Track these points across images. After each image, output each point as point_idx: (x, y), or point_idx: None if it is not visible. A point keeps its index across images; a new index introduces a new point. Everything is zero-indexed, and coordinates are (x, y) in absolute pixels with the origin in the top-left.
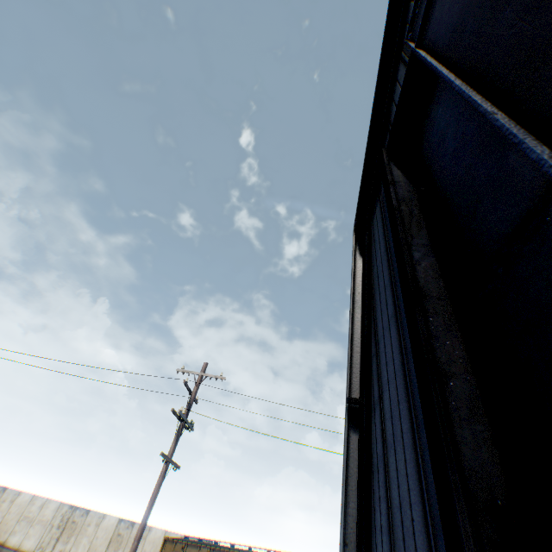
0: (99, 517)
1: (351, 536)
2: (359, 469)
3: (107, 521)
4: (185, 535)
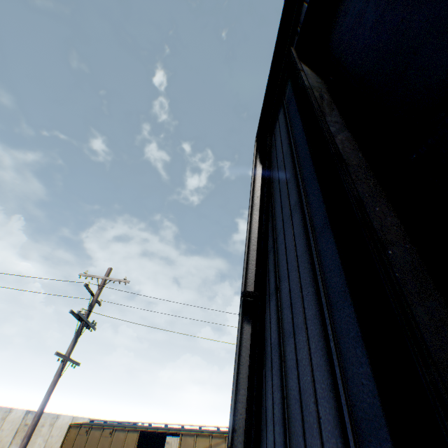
0: (6, 412)
1: (240, 422)
2: (250, 358)
3: (14, 414)
4: (91, 419)
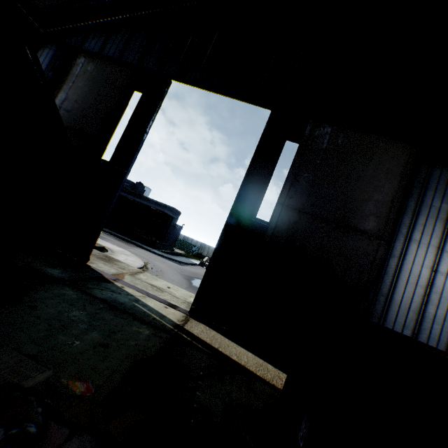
0: None
1: None
2: None
3: None
4: None
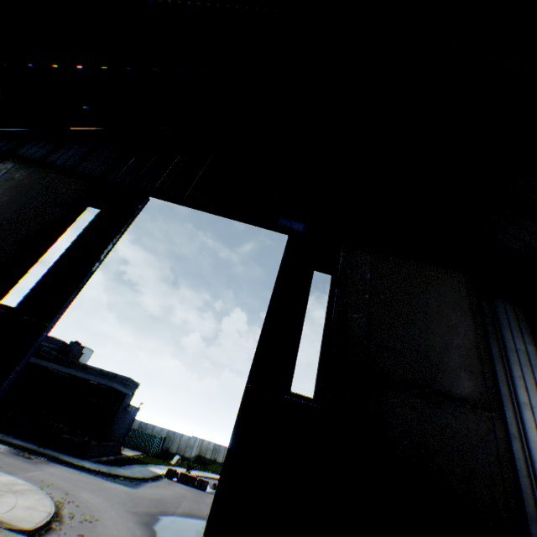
0: None
1: None
2: None
3: None
4: None
